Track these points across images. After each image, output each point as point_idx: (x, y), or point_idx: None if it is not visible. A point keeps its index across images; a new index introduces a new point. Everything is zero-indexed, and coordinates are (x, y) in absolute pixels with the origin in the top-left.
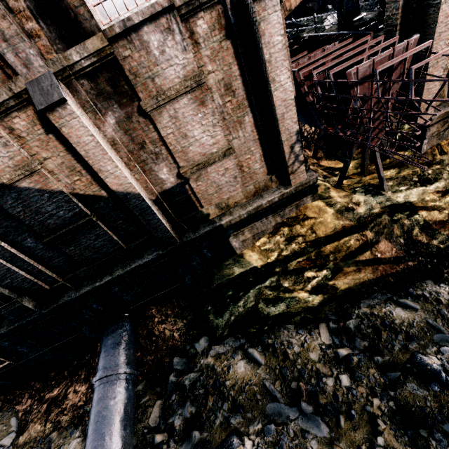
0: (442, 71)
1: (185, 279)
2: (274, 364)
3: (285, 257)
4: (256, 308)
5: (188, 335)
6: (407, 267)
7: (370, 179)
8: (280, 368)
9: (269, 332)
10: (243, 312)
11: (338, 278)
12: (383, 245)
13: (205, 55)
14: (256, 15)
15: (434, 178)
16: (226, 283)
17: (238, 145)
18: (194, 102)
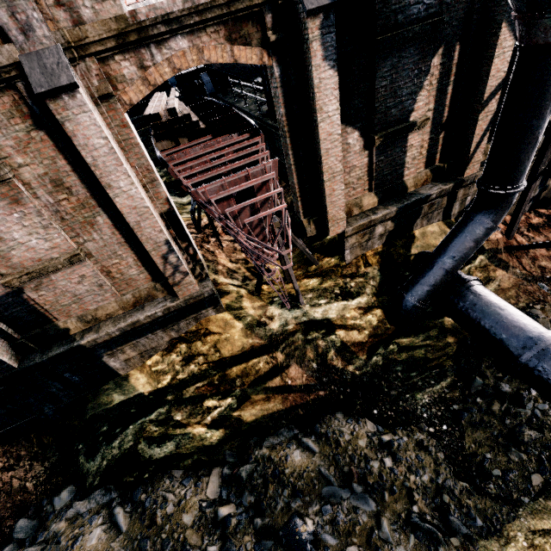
0: (343, 186)
1: (44, 409)
2: (136, 532)
3: (181, 381)
4: (135, 449)
5: (49, 484)
6: (317, 397)
7: (291, 287)
8: (141, 539)
9: (148, 483)
10: (118, 455)
11: (245, 408)
12: (294, 371)
13: (7, 145)
14: (55, 114)
15: (357, 293)
16: (101, 414)
17: (97, 248)
18: (2, 199)
